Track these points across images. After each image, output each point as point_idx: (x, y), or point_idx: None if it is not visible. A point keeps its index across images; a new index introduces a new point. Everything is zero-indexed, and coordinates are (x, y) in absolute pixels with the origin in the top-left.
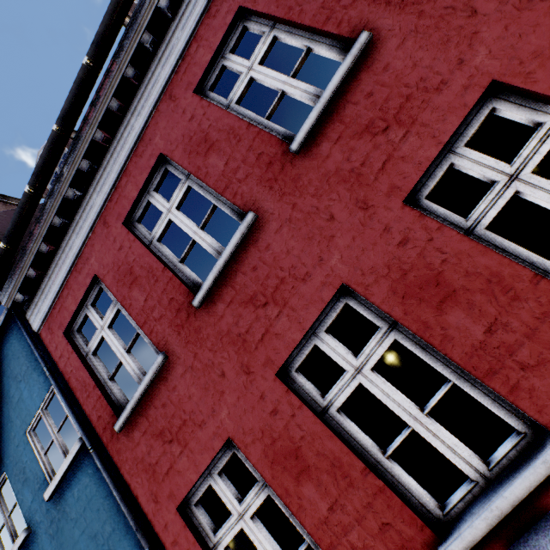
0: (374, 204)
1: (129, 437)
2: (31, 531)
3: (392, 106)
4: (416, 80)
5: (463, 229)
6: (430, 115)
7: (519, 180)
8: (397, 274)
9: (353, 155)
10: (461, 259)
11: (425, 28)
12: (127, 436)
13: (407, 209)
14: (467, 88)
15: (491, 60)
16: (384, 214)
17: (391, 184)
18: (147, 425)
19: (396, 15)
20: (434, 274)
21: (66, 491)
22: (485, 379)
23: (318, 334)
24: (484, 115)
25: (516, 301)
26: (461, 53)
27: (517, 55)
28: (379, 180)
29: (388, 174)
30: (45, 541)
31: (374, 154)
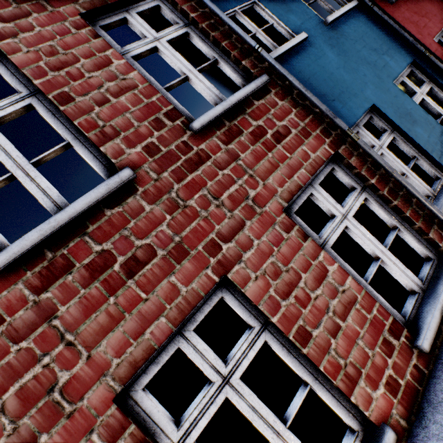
0: None
1: (397, 9)
2: (306, 39)
3: None
4: None
5: None
6: None
7: None
8: None
9: None
10: None
11: None
12: (396, 8)
13: None
14: None
15: None
16: None
17: None
18: (407, 8)
19: None
20: None
21: (342, 25)
22: None
23: None
24: None
25: None
26: None
27: None
28: None
29: None
30: (324, 48)
31: None
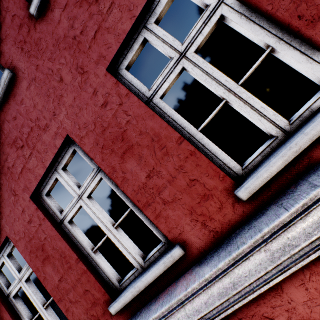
0: (18, 194)
1: None
2: None
3: (25, 132)
4: (35, 118)
5: (60, 219)
6: (41, 146)
7: (82, 199)
8: (28, 238)
9: (9, 158)
10: (52, 240)
11: (39, 80)
12: None
13: (32, 202)
14: (57, 134)
15: (67, 120)
16: (22, 202)
17: (25, 184)
18: None
19: (26, 61)
20: (41, 244)
21: None
22: (58, 302)
23: (4, 256)
24: (70, 152)
25: (70, 269)
26: (55, 108)
27: (78, 122)
28: (20, 179)
29: (23, 177)
30: None
31: (17, 161)
